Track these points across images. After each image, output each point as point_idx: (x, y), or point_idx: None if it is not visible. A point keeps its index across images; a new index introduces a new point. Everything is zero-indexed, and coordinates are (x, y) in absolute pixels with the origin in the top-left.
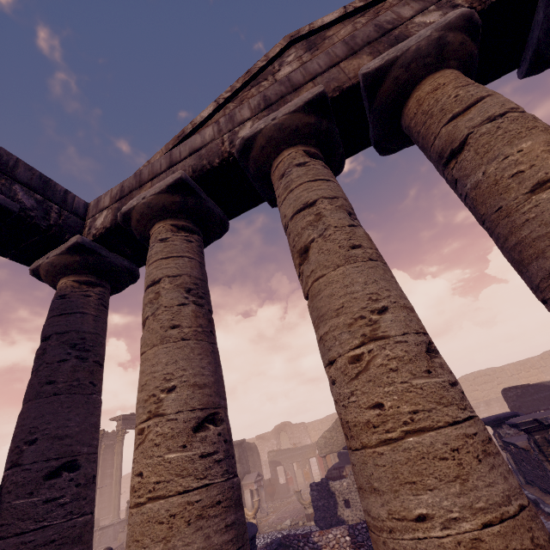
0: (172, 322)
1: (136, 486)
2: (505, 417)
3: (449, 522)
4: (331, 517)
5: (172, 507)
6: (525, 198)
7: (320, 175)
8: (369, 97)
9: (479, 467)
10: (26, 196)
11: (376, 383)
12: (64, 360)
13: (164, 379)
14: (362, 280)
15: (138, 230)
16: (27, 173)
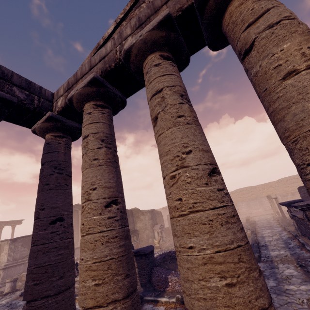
0: (94, 157)
1: (82, 229)
2: (295, 202)
3: (201, 249)
4: None
5: (95, 237)
6: (279, 83)
7: (166, 72)
8: (200, 13)
9: (221, 228)
10: (20, 93)
11: (180, 189)
12: (52, 174)
13: (91, 184)
14: (180, 136)
15: (78, 108)
16: (19, 79)
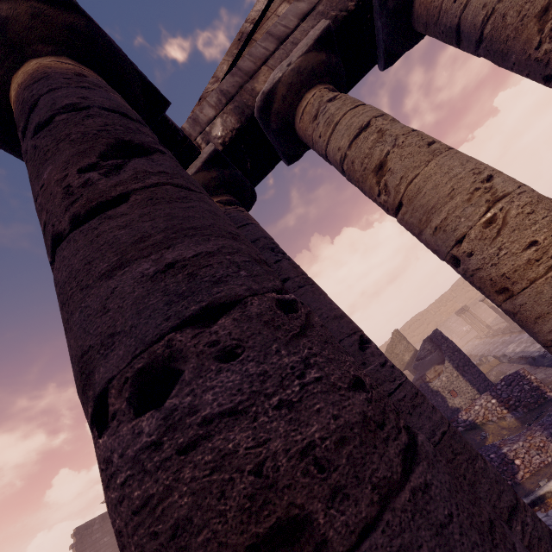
0: (425, 141)
1: (535, 256)
2: None
3: None
4: (444, 412)
5: None
6: None
7: None
8: None
9: None
10: None
11: None
12: (278, 261)
13: (474, 174)
14: None
15: (280, 114)
16: None
